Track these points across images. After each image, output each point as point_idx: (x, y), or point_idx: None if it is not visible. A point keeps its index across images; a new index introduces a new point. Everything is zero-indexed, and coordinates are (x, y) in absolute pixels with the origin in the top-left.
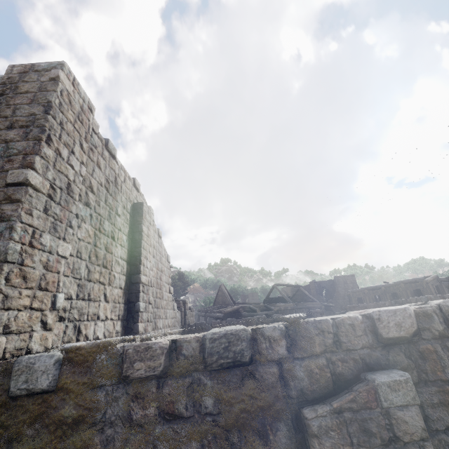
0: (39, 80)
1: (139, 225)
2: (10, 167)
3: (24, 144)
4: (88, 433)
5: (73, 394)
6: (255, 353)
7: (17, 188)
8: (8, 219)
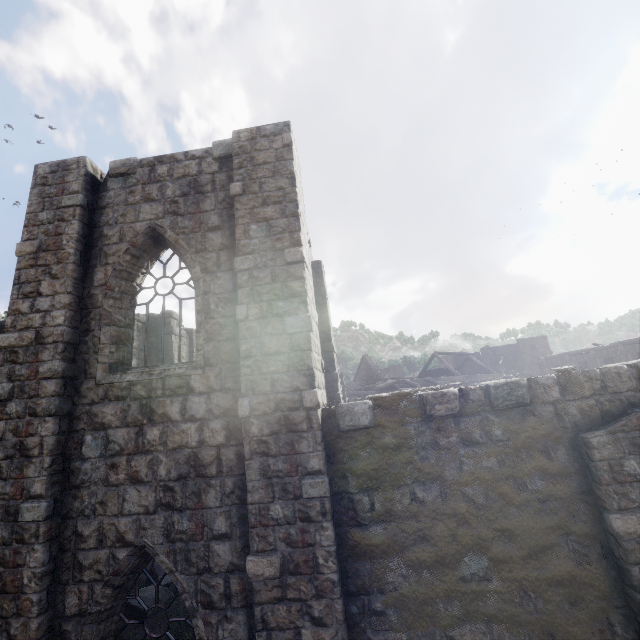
0: (272, 147)
1: (321, 287)
2: (282, 246)
3: (285, 221)
4: (408, 453)
5: (389, 429)
6: (532, 397)
7: (296, 266)
8: (299, 295)
